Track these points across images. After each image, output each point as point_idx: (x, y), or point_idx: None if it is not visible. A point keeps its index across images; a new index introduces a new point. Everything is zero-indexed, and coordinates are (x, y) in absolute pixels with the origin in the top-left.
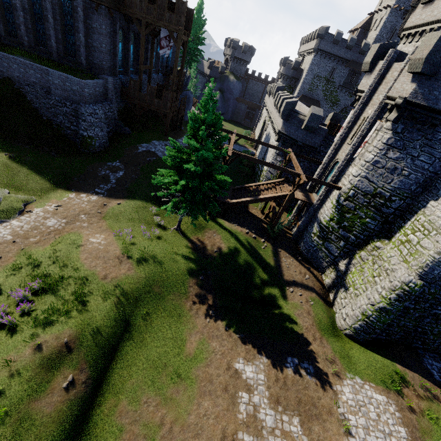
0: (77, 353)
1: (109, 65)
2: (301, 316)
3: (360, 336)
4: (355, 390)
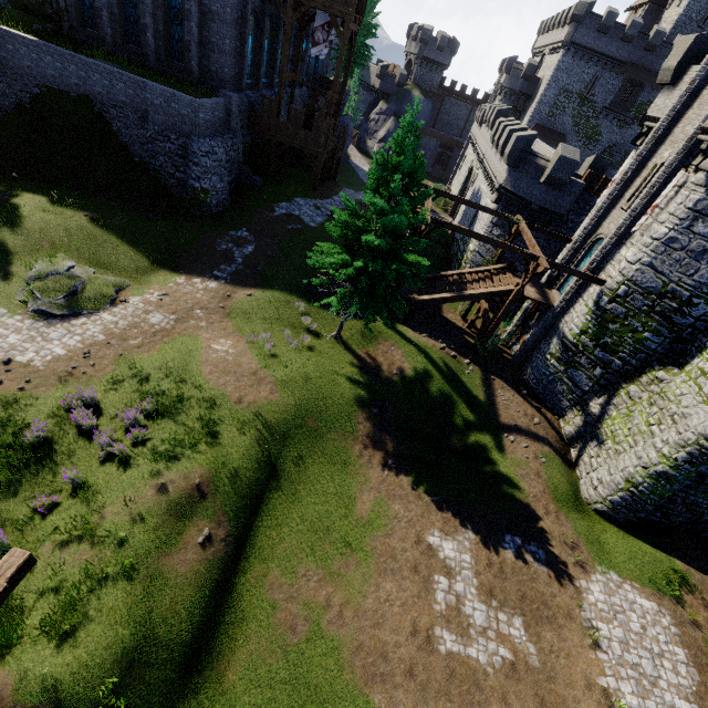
0: (212, 500)
1: (233, 74)
2: (526, 478)
3: (620, 514)
4: (609, 589)
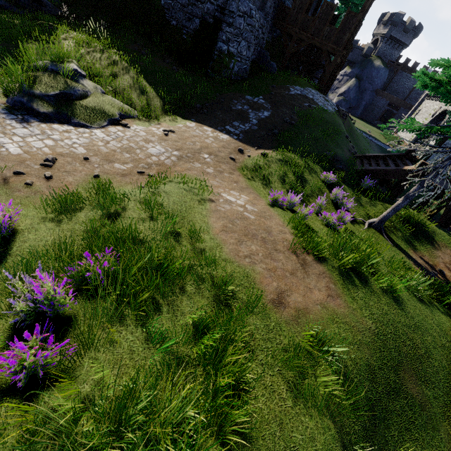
0: None
1: None
2: None
3: None
4: None
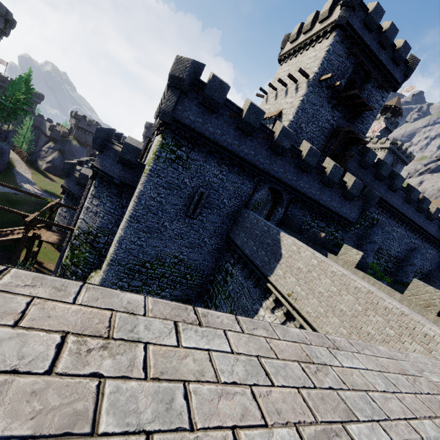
0: None
1: None
2: None
3: None
4: None
